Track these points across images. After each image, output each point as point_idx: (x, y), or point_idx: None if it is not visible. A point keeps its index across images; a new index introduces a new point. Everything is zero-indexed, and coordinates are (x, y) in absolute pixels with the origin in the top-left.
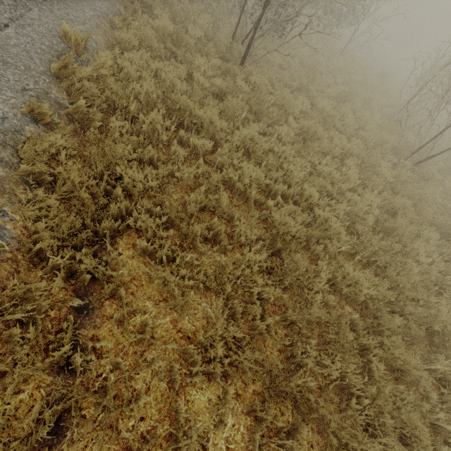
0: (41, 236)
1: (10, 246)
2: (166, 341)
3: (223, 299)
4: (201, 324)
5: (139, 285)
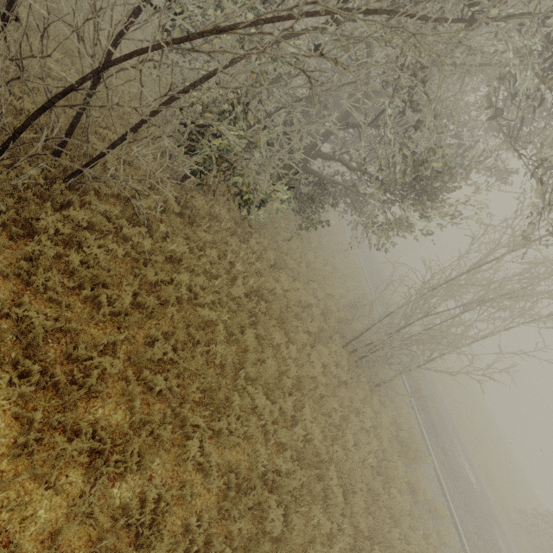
0: None
1: None
2: None
3: None
4: None
5: None
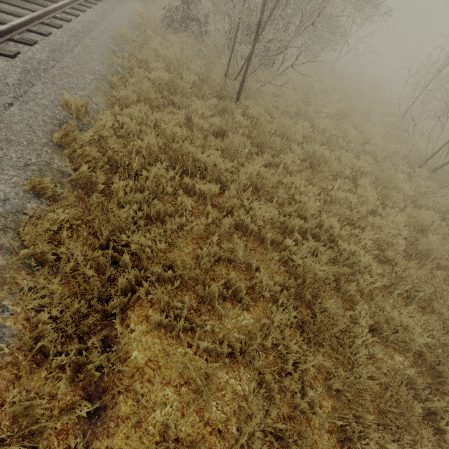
0: (43, 329)
1: (10, 347)
2: (193, 441)
3: (252, 370)
4: (232, 409)
5: (155, 367)
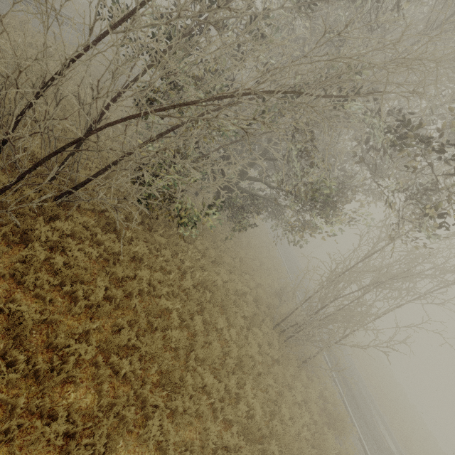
0: None
1: None
2: None
3: None
4: None
5: None
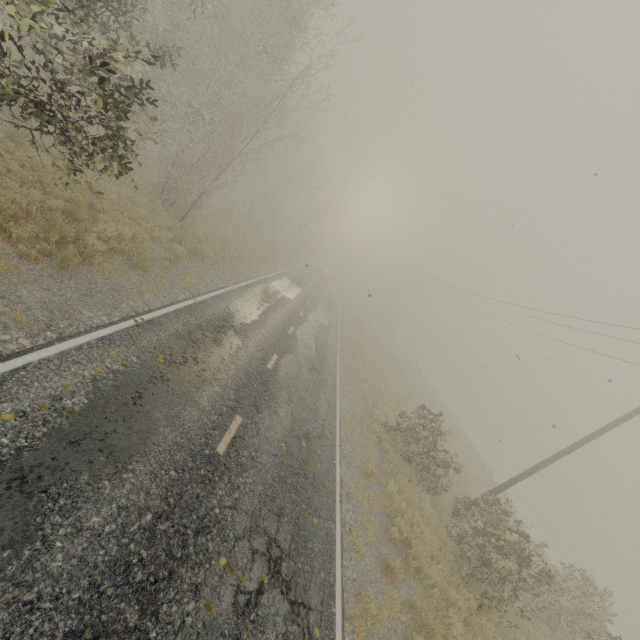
0: None
1: None
2: None
3: None
4: None
5: None
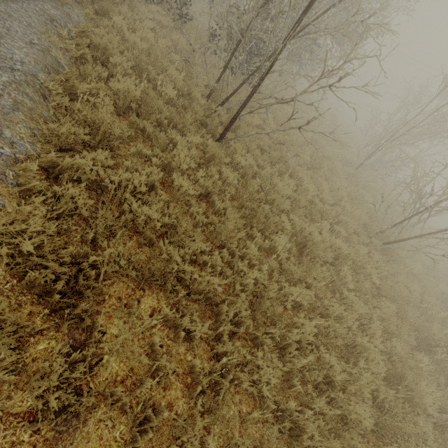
0: None
1: None
2: None
3: None
4: None
5: None
